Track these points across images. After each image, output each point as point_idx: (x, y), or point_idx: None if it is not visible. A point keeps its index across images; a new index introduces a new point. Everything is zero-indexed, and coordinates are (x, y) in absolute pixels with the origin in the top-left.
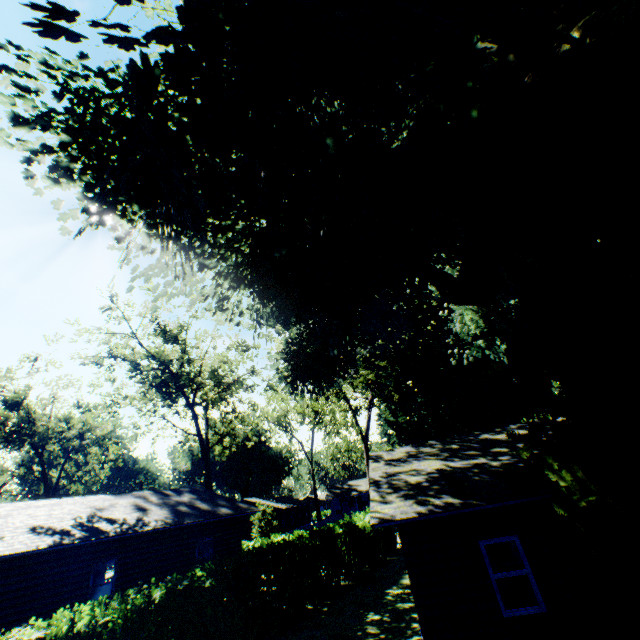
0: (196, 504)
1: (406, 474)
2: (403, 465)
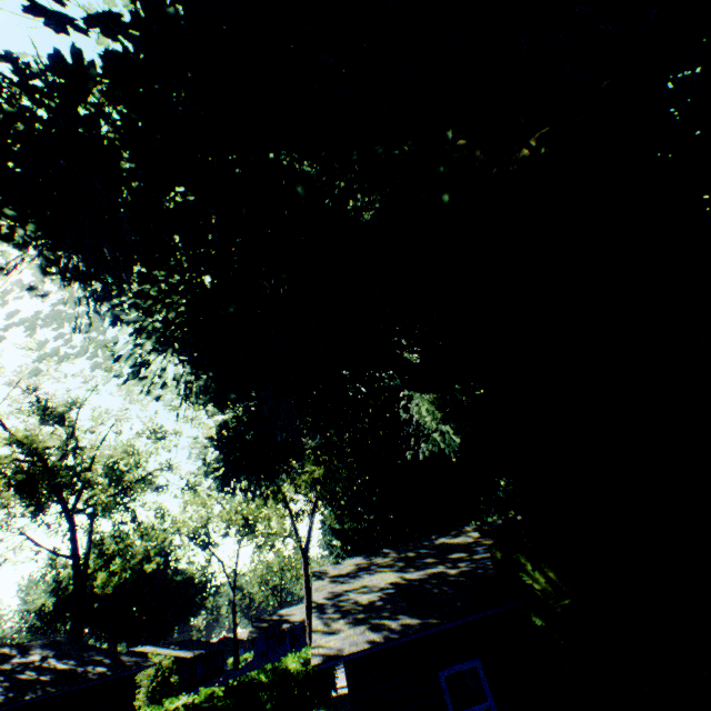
0: (52, 665)
1: (357, 592)
2: (353, 581)
